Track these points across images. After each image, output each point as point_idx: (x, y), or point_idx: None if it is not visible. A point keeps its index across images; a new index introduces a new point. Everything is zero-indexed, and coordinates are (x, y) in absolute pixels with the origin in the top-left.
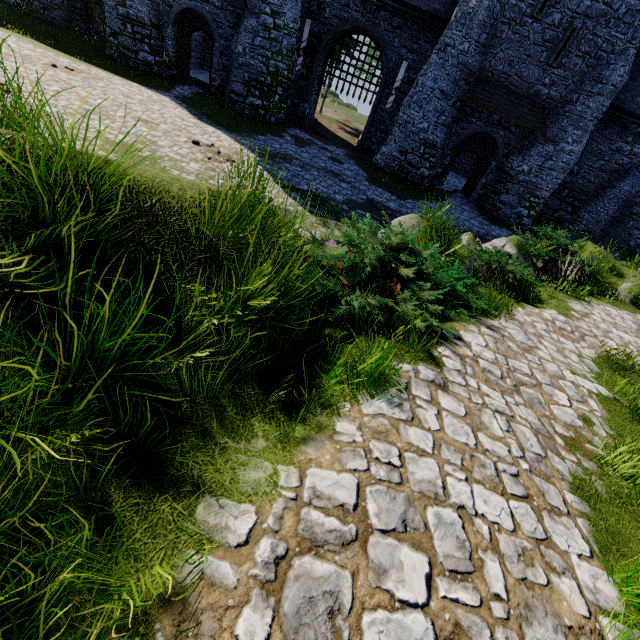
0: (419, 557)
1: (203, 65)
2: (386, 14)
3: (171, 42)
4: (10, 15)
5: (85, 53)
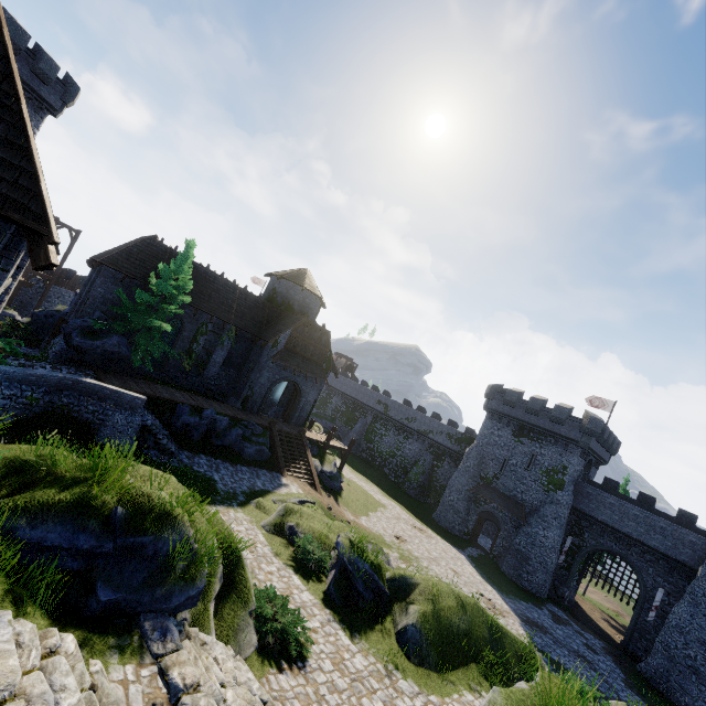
0: None
1: (484, 532)
2: (637, 549)
3: (472, 522)
4: (394, 490)
5: (423, 516)
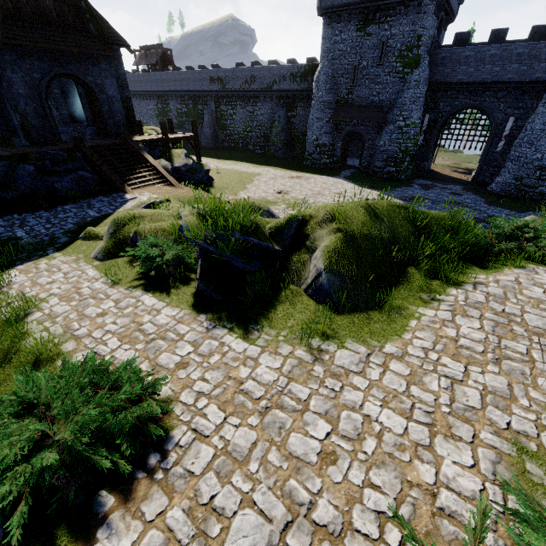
0: (540, 289)
1: (350, 155)
2: (490, 93)
3: (339, 150)
4: (263, 159)
5: (296, 167)
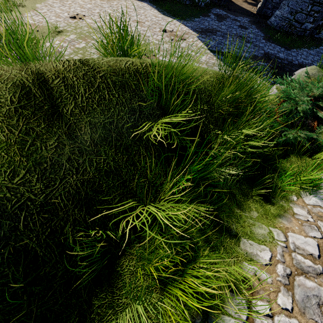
0: None
1: None
2: None
3: None
4: None
5: None
